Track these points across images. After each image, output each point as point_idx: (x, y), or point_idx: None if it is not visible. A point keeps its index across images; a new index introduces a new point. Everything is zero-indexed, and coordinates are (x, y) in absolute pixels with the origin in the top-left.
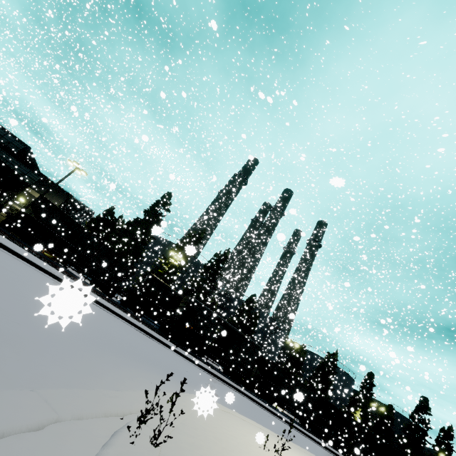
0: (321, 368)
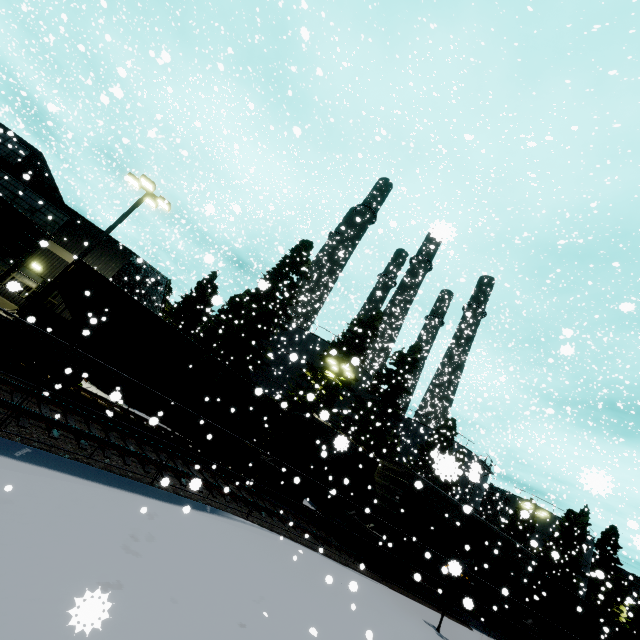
0: (562, 537)
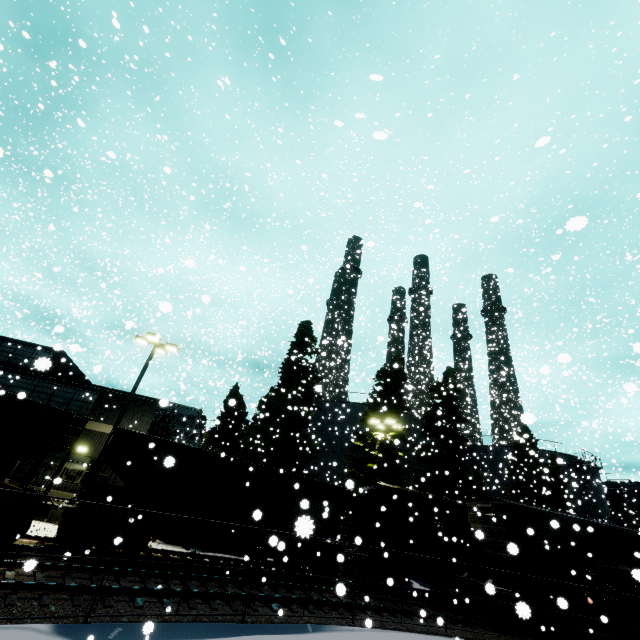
0: None
